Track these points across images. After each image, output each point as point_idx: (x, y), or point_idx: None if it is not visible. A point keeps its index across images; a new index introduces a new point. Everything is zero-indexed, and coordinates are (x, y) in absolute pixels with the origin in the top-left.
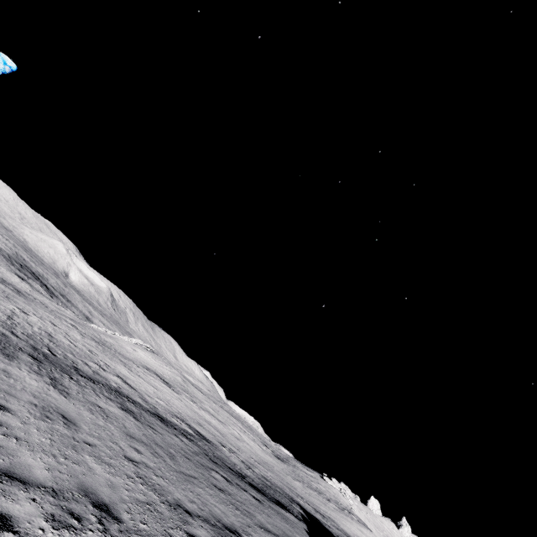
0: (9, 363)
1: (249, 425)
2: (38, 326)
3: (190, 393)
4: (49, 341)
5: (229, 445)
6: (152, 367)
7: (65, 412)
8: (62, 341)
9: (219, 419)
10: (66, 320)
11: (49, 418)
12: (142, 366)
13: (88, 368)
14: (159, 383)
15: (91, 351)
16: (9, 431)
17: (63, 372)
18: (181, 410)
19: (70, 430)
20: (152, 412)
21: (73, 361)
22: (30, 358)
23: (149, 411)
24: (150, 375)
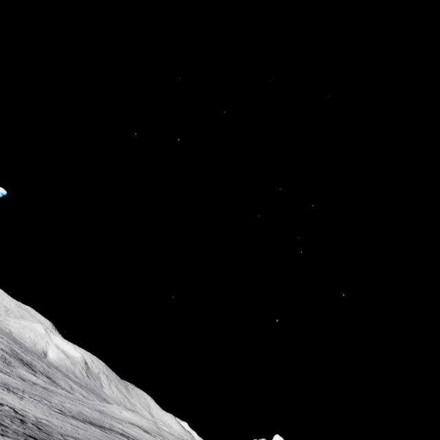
0: (87, 425)
1: None
2: (74, 409)
3: (162, 436)
4: (84, 415)
5: None
6: (134, 422)
7: (112, 438)
8: (87, 414)
9: None
10: (76, 400)
11: (110, 438)
12: (128, 422)
13: (106, 426)
14: (141, 431)
15: (100, 418)
16: (106, 439)
17: (101, 427)
18: None
19: None
20: None
21: (99, 423)
22: (89, 423)
23: None
24: (135, 427)
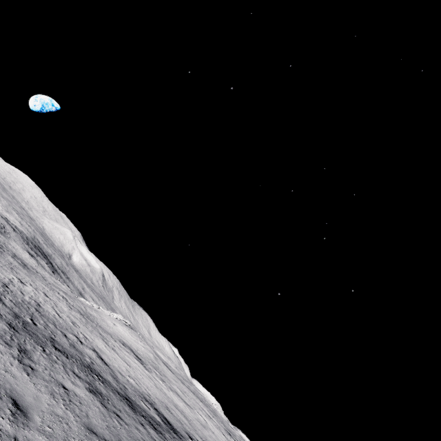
0: None
1: (213, 409)
2: (29, 295)
3: (160, 371)
4: (36, 310)
5: (196, 436)
6: (128, 341)
7: (19, 395)
8: (48, 311)
9: (186, 402)
10: (59, 292)
11: None
12: (119, 340)
13: (65, 340)
14: (133, 358)
15: (73, 323)
16: None
17: (37, 344)
18: (151, 391)
19: (14, 425)
20: (121, 394)
21: (52, 331)
22: (7, 326)
23: (118, 393)
24: (125, 350)
